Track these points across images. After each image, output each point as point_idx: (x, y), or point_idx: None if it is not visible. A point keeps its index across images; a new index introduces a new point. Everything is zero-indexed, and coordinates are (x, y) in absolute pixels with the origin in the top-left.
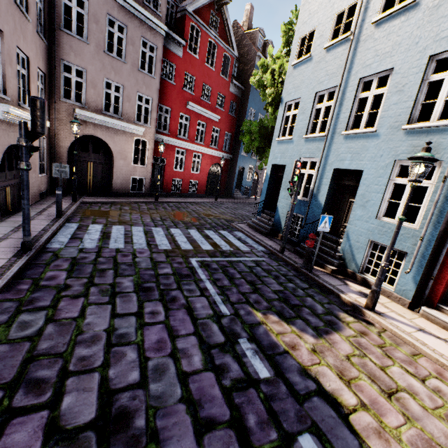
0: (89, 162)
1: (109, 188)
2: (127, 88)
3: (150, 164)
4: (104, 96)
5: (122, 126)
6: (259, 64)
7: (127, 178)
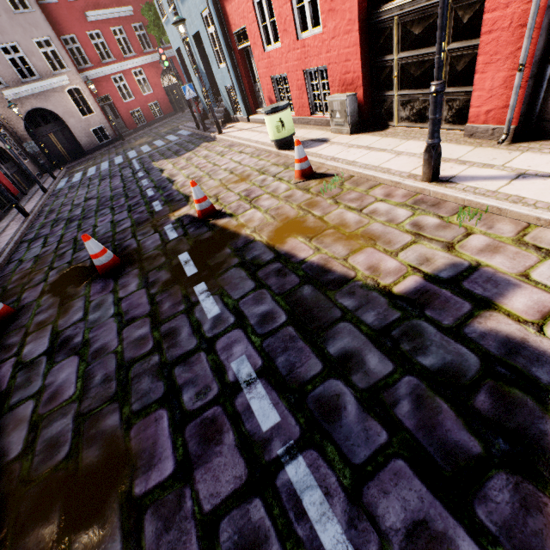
0: (50, 135)
1: (81, 150)
2: (22, 42)
3: (98, 109)
4: (11, 64)
5: (47, 85)
6: None
7: (89, 133)
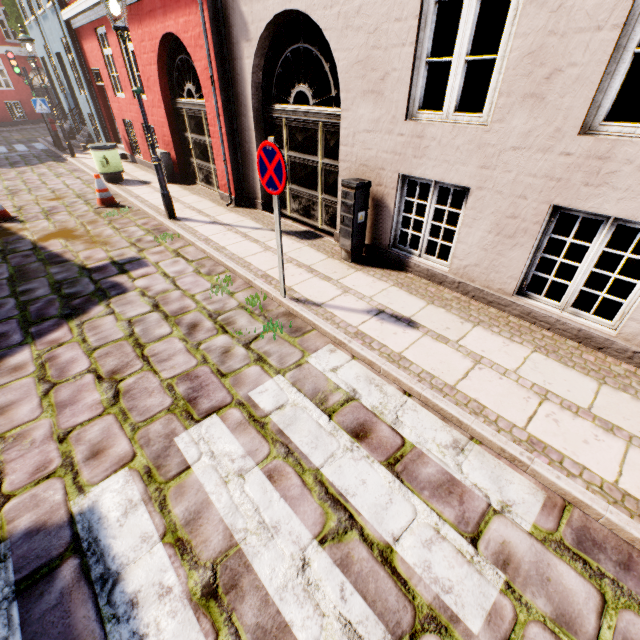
0: None
1: None
2: None
3: None
4: None
5: None
6: None
7: None
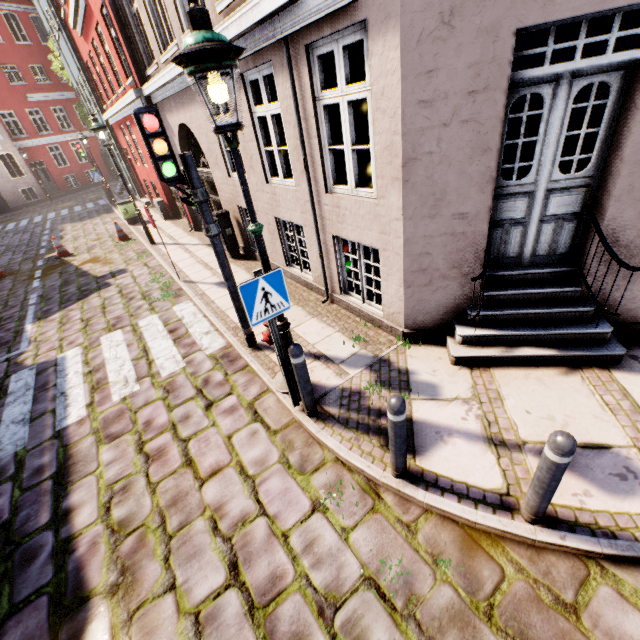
0: None
1: (8, 206)
2: None
3: (30, 173)
4: None
5: None
6: (51, 46)
7: (17, 193)
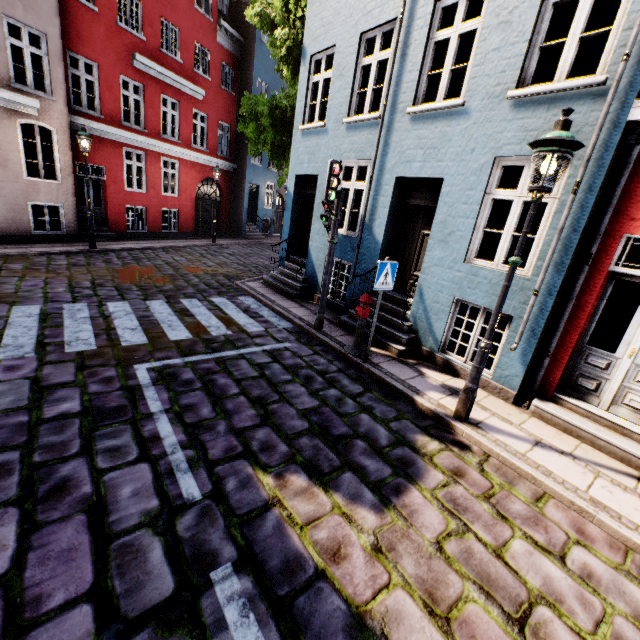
0: None
1: None
2: None
3: (70, 178)
4: None
5: None
6: None
7: (20, 207)
